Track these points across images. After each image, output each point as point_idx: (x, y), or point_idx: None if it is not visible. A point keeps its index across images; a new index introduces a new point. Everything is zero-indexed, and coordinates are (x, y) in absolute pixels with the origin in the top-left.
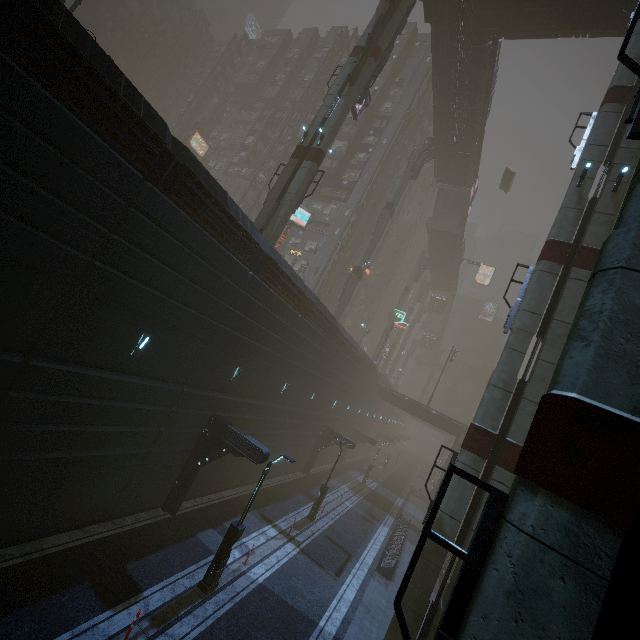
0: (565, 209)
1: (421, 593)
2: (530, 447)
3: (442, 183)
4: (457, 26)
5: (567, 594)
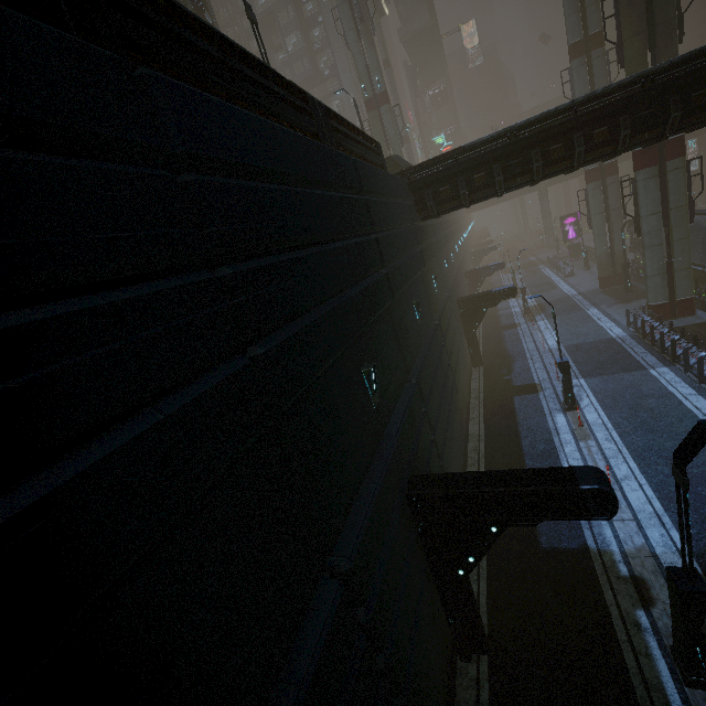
0: (569, 17)
1: (603, 248)
2: (635, 165)
3: None
4: None
5: (653, 183)
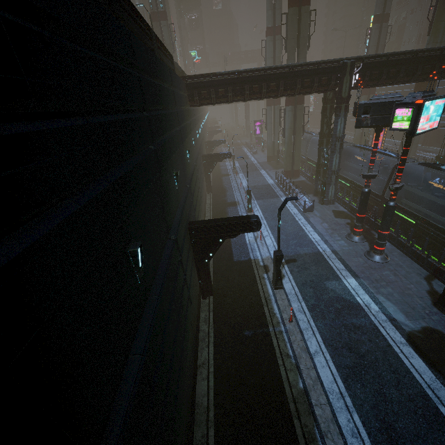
0: (268, 11)
1: (270, 141)
2: (286, 103)
3: None
4: None
5: (291, 113)
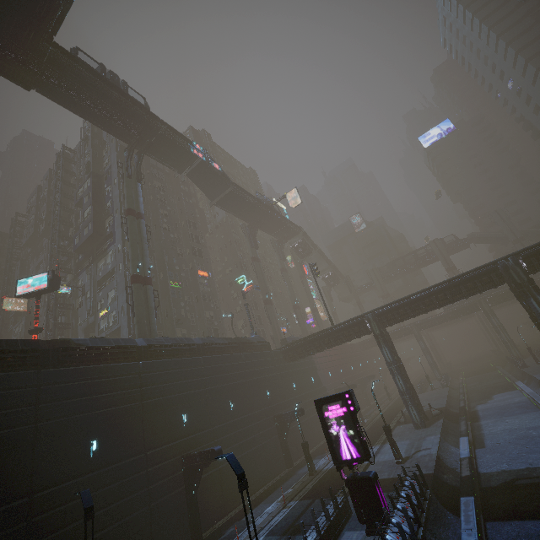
0: None
1: None
2: None
3: (185, 170)
4: (8, 56)
5: None
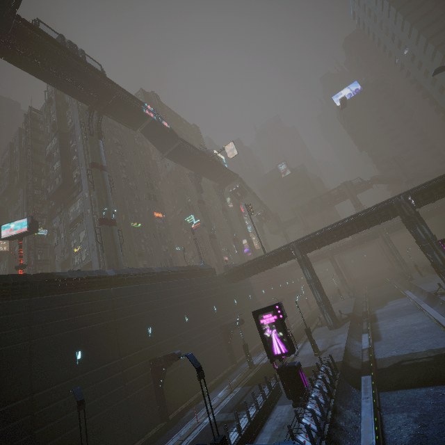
0: None
1: None
2: None
3: (139, 128)
4: None
5: None
